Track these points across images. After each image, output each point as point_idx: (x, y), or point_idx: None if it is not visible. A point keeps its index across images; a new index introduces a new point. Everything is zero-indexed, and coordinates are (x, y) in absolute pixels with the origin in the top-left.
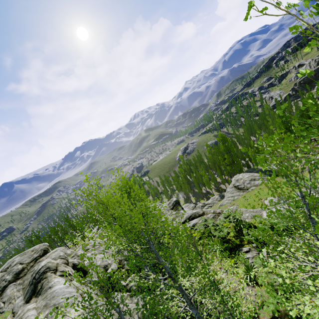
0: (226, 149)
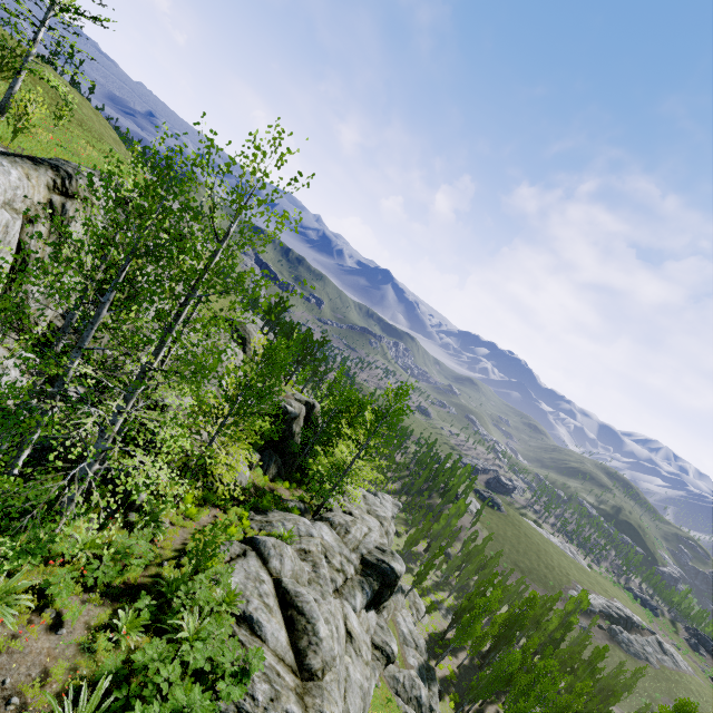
0: None
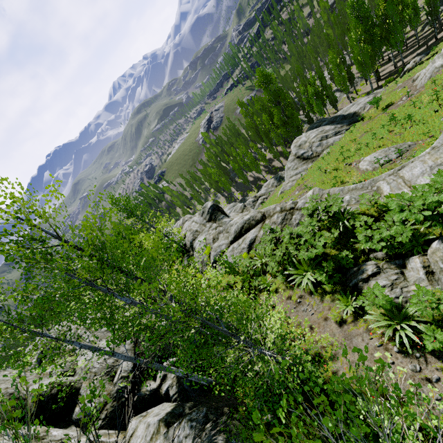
0: (273, 98)
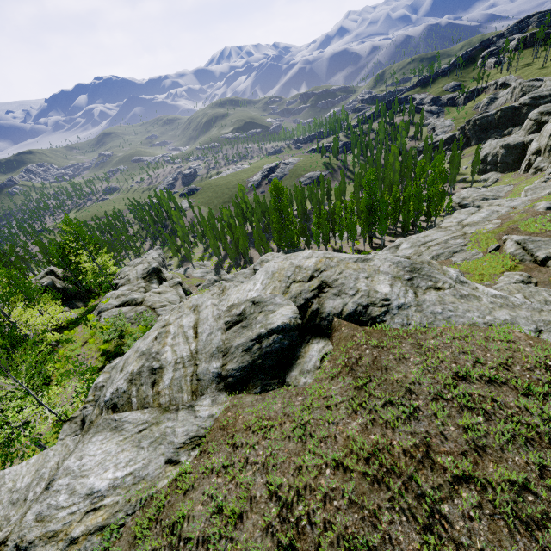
0: (277, 209)
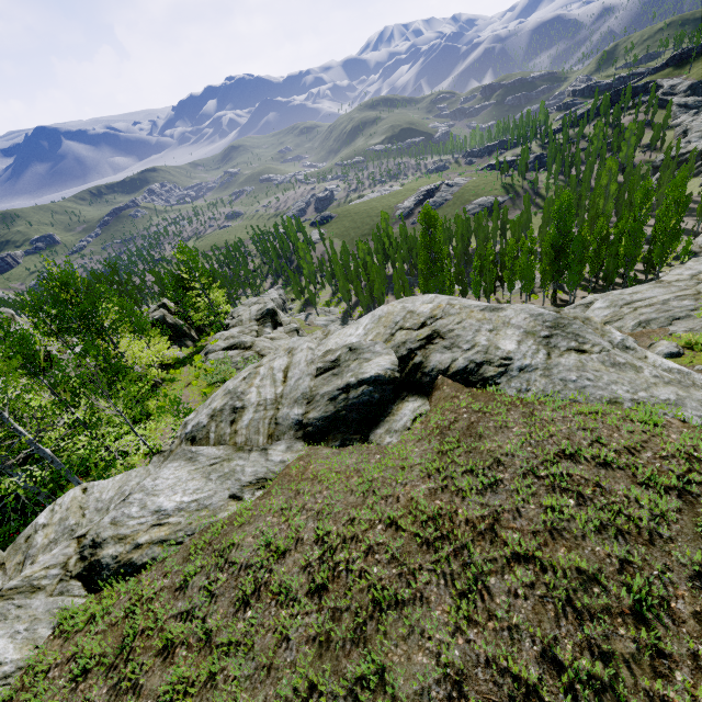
0: (425, 245)
